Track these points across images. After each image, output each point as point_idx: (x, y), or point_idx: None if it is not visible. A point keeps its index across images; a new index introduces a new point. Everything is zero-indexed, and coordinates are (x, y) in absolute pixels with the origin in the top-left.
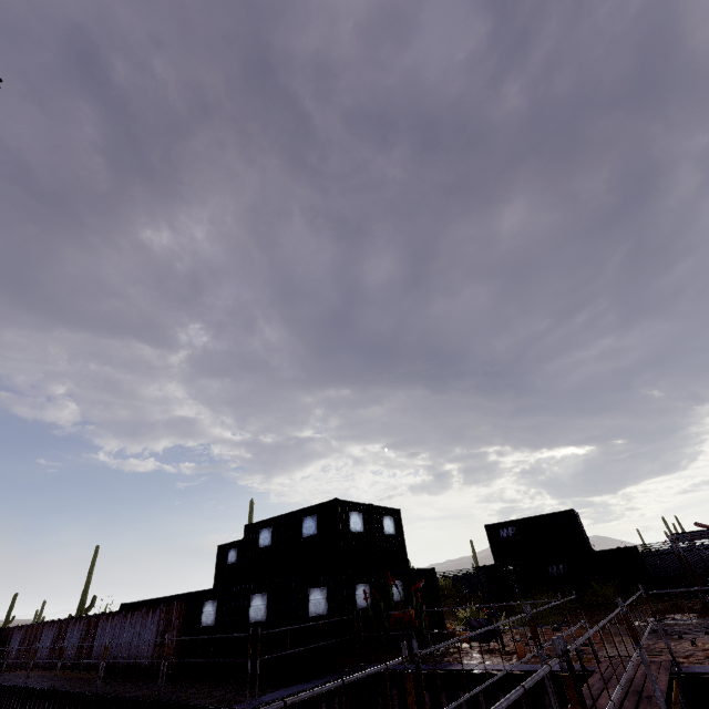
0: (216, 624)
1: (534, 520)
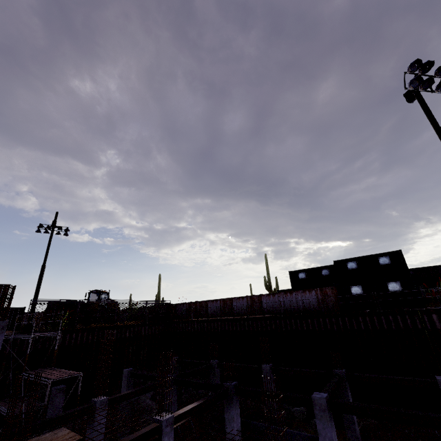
0: (364, 293)
1: (423, 268)
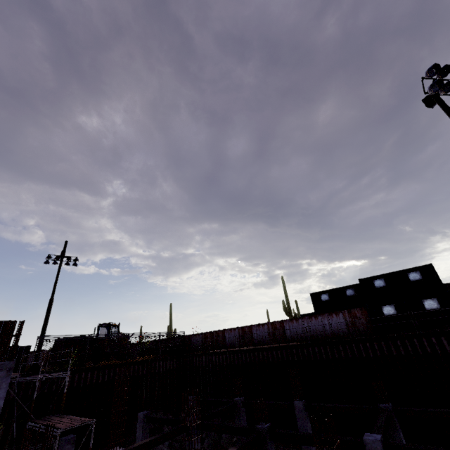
0: (398, 313)
1: None
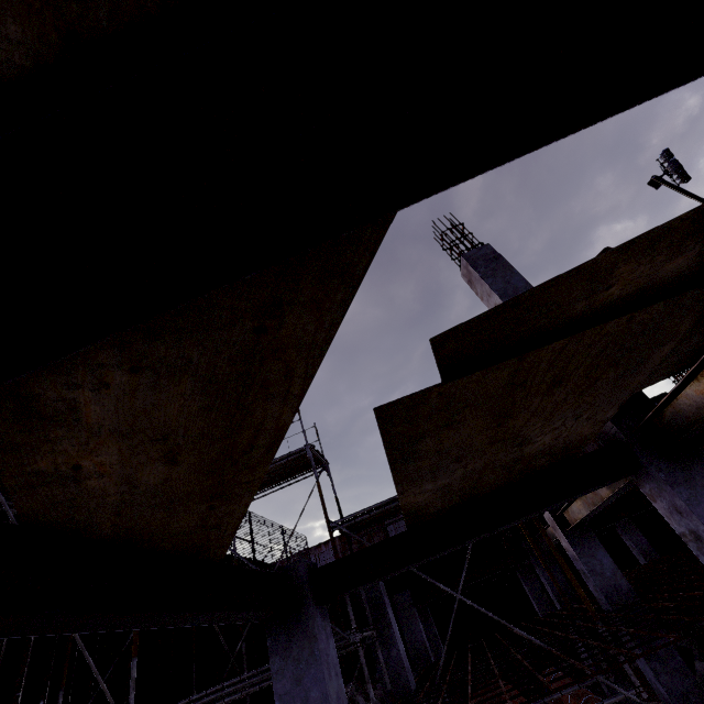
0: None
1: None
